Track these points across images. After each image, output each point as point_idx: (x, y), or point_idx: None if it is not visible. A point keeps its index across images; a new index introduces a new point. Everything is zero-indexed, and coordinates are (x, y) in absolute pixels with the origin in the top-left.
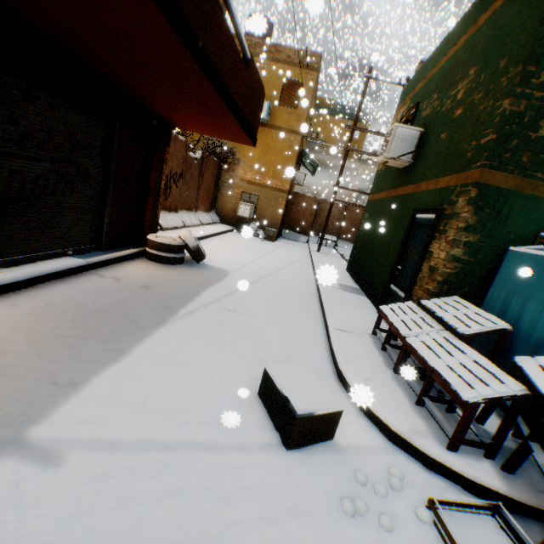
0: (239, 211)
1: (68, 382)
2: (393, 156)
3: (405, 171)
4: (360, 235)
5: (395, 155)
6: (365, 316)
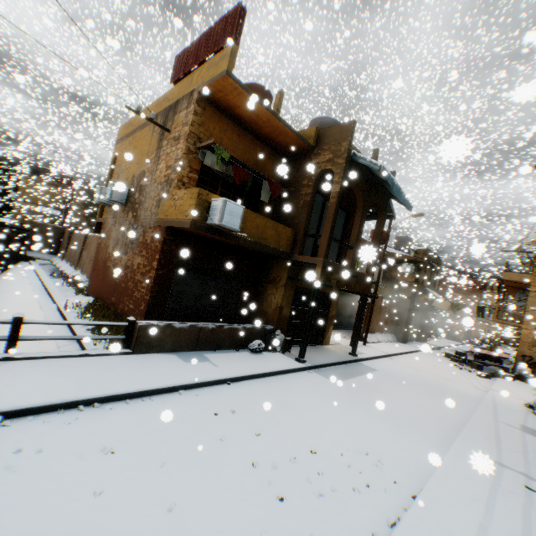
0: (479, 335)
1: None
2: None
3: None
4: None
5: None
6: None
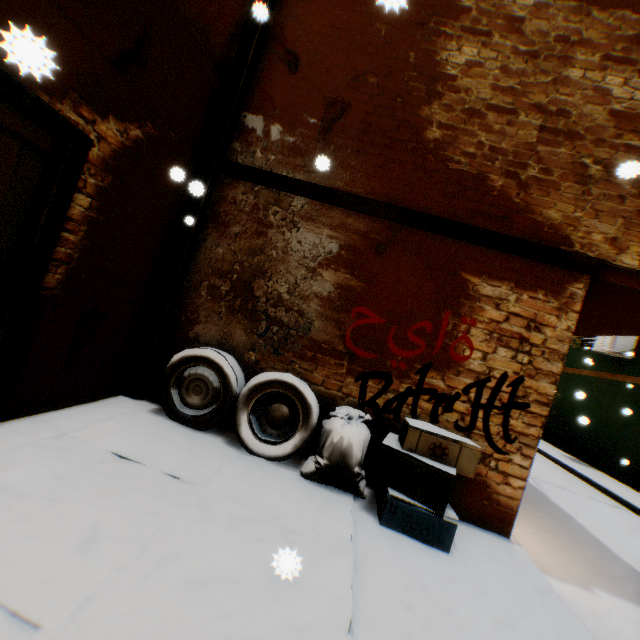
0: None
1: (591, 538)
2: (616, 351)
3: (622, 361)
4: (552, 403)
5: (617, 351)
6: (634, 494)
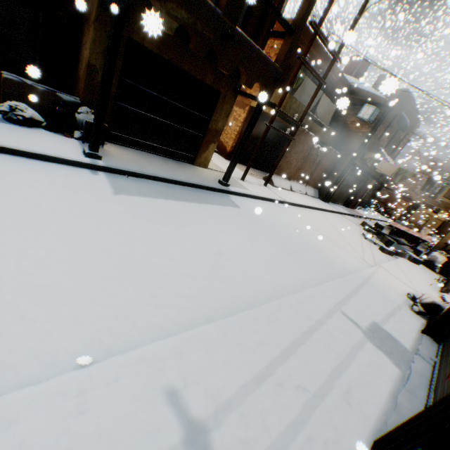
0: (417, 221)
1: None
2: None
3: None
4: None
5: None
6: None
